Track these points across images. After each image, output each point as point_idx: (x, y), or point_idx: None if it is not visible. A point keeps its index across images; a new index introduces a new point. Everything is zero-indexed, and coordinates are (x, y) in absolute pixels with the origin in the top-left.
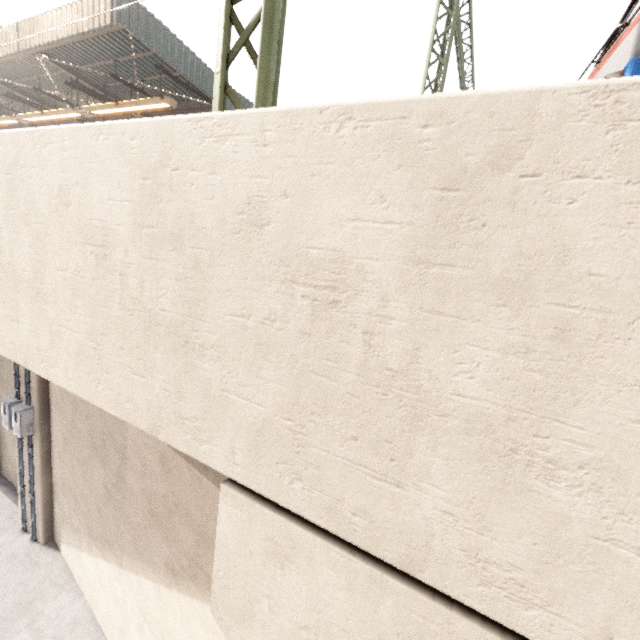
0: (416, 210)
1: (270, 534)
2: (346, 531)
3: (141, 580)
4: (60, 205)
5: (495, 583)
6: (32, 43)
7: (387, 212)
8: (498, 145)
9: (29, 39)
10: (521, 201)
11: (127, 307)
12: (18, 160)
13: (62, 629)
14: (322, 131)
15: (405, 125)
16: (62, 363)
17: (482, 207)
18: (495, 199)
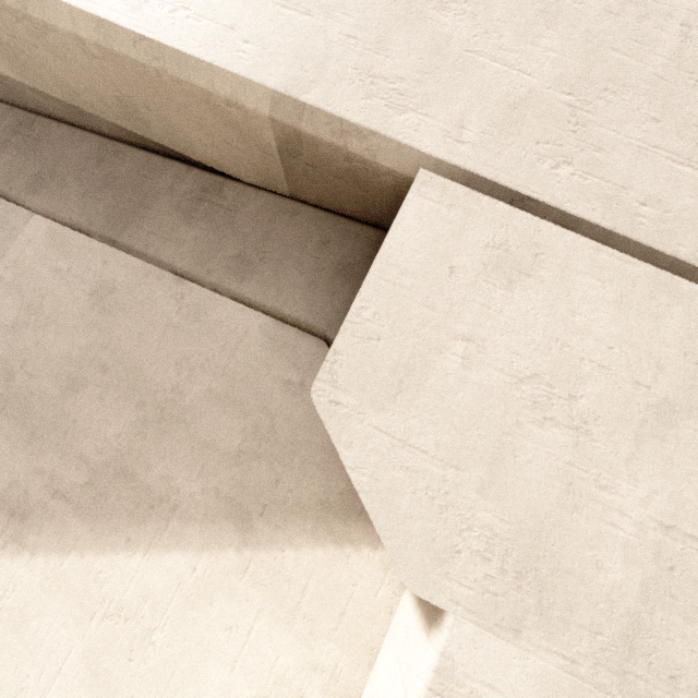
0: None
1: (499, 238)
2: (629, 225)
3: None
4: None
5: None
6: None
7: None
8: None
9: None
10: None
11: None
12: None
13: None
14: None
15: None
16: None
17: None
18: None
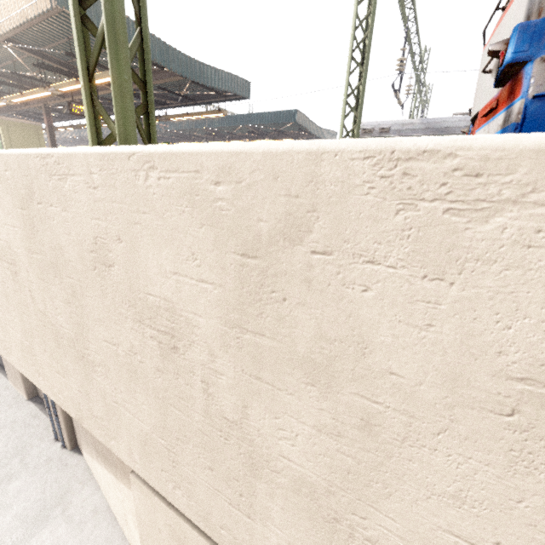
0: (223, 273)
1: (168, 521)
2: (218, 538)
3: (129, 492)
4: None
5: None
6: None
7: (200, 270)
8: (286, 213)
9: None
10: (316, 280)
11: (40, 318)
12: None
13: (86, 515)
14: (134, 178)
15: (199, 180)
16: (15, 353)
17: (280, 280)
18: (291, 273)
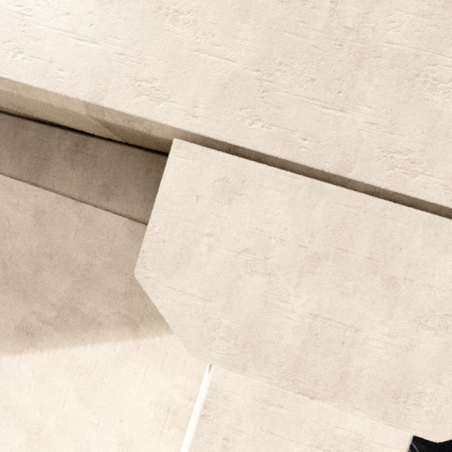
0: None
1: (222, 174)
2: (296, 154)
3: None
4: None
5: (397, 165)
6: None
7: None
8: None
9: None
10: None
11: None
12: None
13: None
14: None
15: None
16: None
17: None
18: None
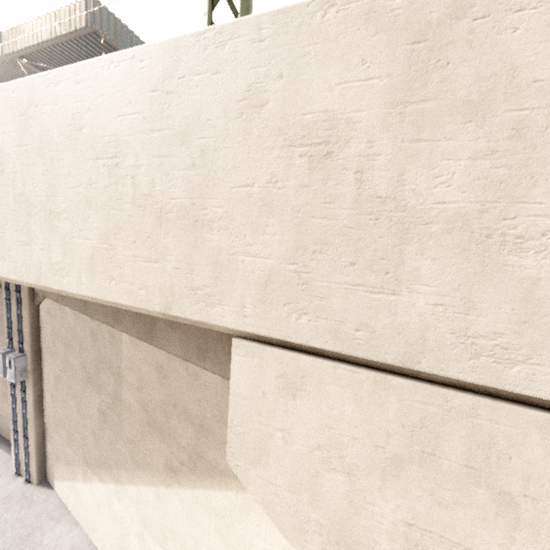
0: (392, 64)
1: (281, 371)
2: (350, 347)
3: (140, 489)
4: (73, 131)
5: (483, 353)
6: (14, 48)
7: (368, 71)
8: (454, 1)
9: (12, 45)
10: (476, 38)
11: (139, 204)
12: (32, 101)
13: None
14: (310, 20)
15: (378, 1)
16: (75, 271)
17: (445, 50)
18: (455, 41)
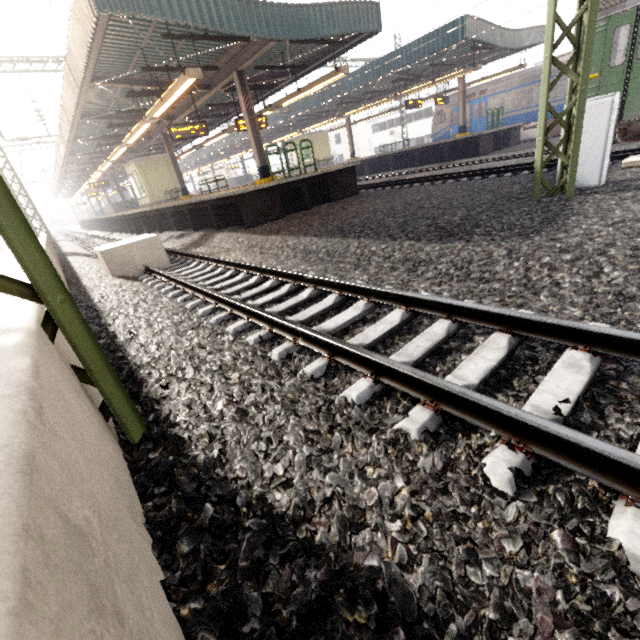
0: None
1: None
2: None
3: None
4: None
5: None
6: (79, 76)
7: None
8: None
9: (76, 73)
10: None
11: None
12: None
13: None
14: None
15: None
16: None
17: None
18: None
